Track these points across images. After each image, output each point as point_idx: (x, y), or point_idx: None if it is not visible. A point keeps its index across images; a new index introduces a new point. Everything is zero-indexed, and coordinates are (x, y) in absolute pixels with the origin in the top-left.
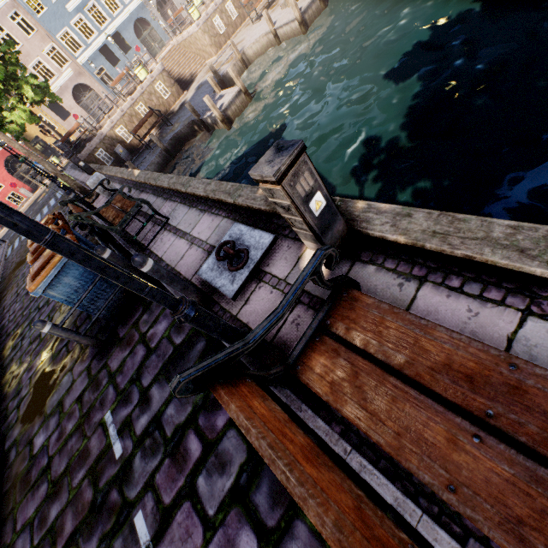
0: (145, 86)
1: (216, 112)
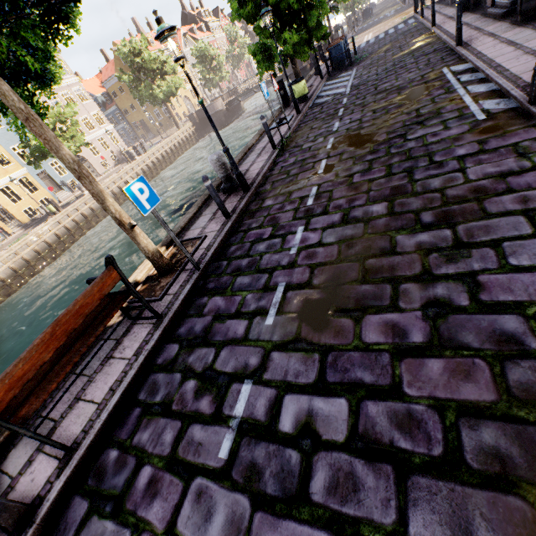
0: None
1: None
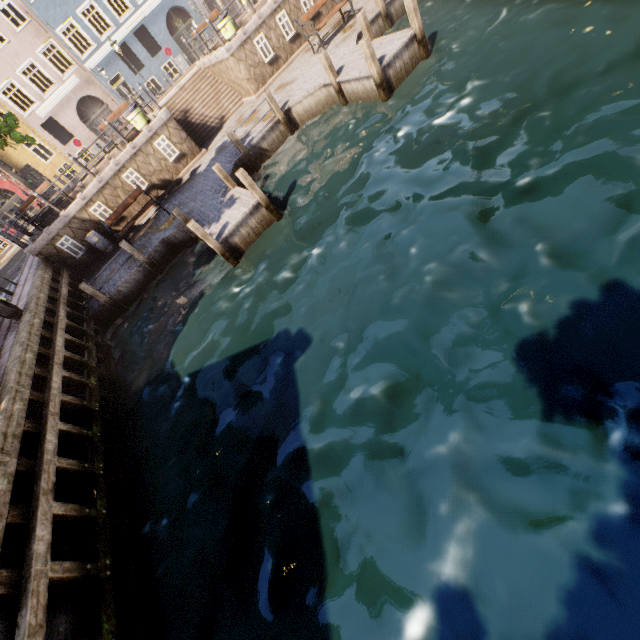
0: (138, 144)
1: (210, 244)
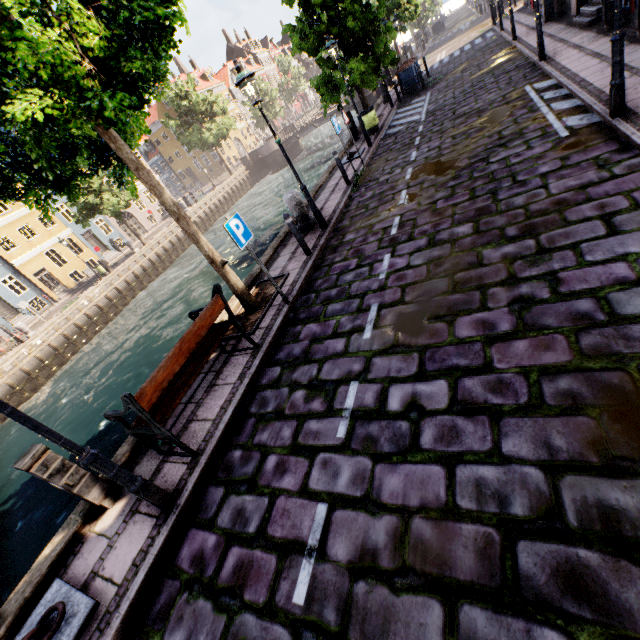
0: None
1: None
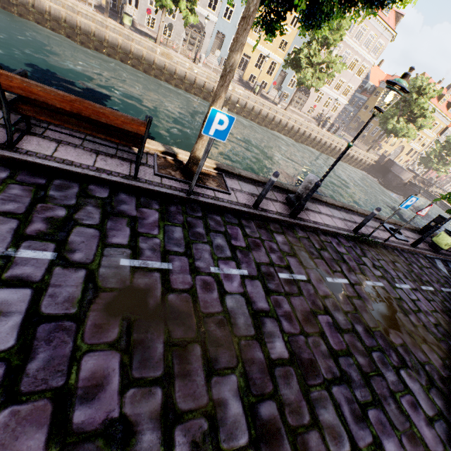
0: None
1: None
